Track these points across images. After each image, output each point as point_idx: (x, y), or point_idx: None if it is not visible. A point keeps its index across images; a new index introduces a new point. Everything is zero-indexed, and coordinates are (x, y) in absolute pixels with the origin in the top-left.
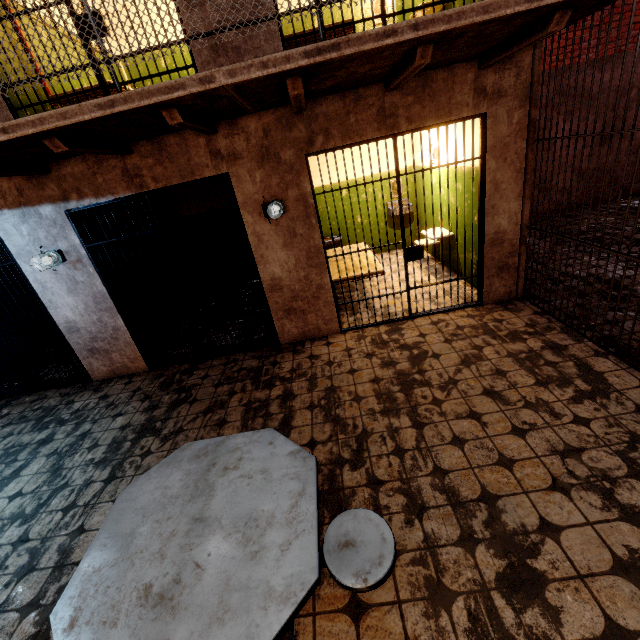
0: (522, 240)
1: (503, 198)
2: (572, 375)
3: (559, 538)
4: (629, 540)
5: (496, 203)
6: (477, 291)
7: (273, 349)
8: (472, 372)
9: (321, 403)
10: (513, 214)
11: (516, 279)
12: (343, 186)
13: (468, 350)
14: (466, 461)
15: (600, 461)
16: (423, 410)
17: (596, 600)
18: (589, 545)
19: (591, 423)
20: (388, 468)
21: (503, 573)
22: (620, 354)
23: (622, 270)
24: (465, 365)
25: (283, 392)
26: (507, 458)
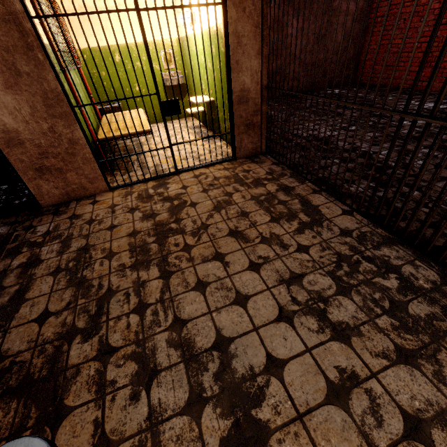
0: (263, 100)
1: (245, 54)
2: (297, 210)
3: (282, 374)
4: (339, 360)
5: (240, 59)
6: (231, 147)
7: (32, 213)
8: (222, 216)
9: (69, 266)
10: (254, 72)
11: (260, 136)
12: (115, 50)
13: (221, 197)
14: (206, 306)
15: (316, 283)
16: (173, 258)
17: (313, 442)
18: (308, 375)
19: (310, 249)
20: (125, 330)
21: (227, 437)
22: (329, 190)
23: (329, 131)
24: (217, 210)
25: (27, 259)
26: (243, 295)
